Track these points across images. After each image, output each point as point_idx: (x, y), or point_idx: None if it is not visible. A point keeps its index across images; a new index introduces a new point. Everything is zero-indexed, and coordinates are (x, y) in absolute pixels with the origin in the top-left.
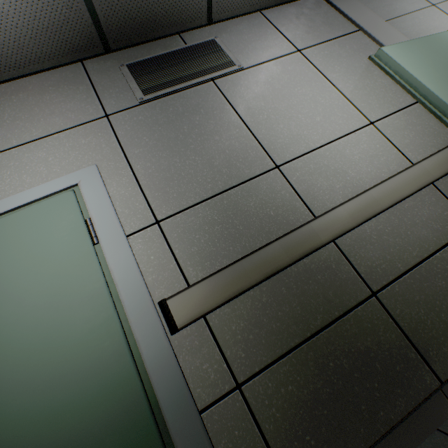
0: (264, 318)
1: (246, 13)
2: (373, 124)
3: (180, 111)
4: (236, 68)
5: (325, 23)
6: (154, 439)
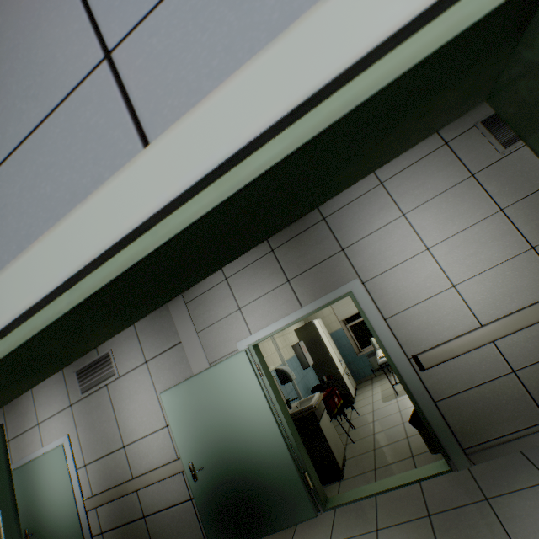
0: (111, 513)
1: None
2: (168, 426)
3: (94, 406)
4: (116, 377)
5: (165, 333)
6: (83, 538)
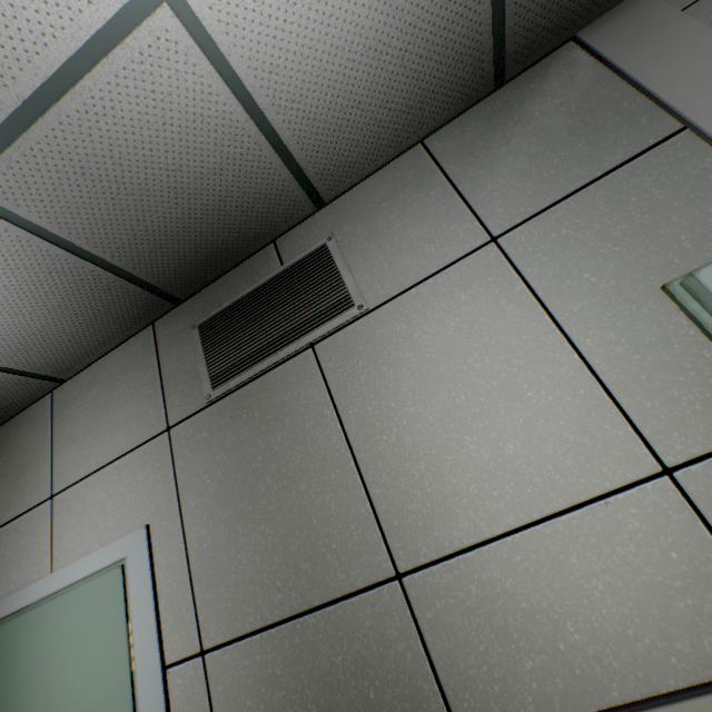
0: None
1: (390, 159)
2: (672, 473)
3: (257, 421)
4: (354, 314)
5: (577, 131)
6: None
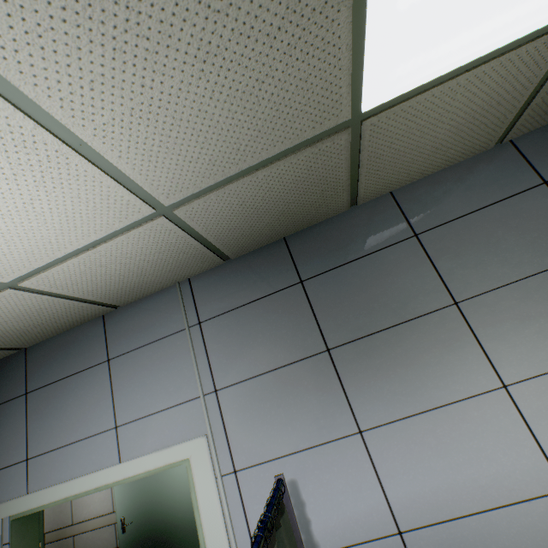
0: None
1: None
2: None
3: None
4: None
5: None
6: None
